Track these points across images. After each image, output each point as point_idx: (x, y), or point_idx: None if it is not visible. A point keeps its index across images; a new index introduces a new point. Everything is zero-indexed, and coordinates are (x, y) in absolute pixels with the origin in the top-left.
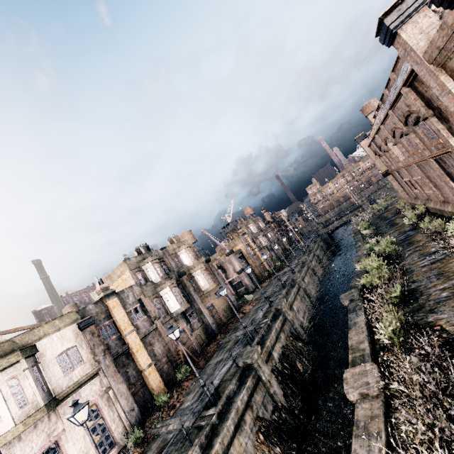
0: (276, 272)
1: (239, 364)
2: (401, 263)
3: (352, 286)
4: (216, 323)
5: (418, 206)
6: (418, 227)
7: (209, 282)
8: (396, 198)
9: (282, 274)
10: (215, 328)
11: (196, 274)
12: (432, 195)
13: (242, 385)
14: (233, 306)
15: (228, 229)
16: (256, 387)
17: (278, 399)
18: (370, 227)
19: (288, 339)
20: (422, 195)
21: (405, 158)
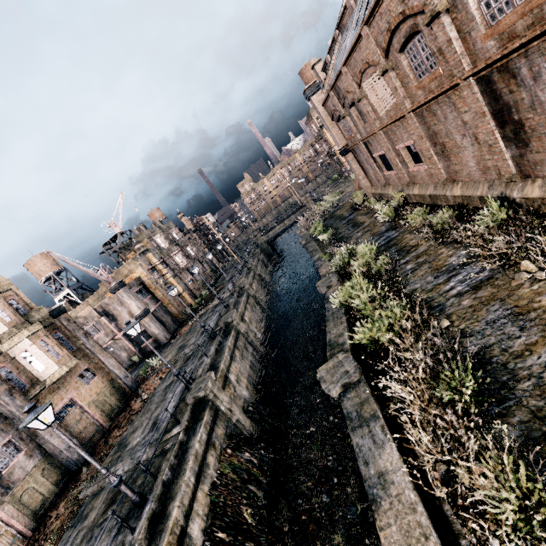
0: (202, 307)
1: None
2: (408, 288)
3: (334, 343)
4: (79, 443)
5: (387, 196)
6: (399, 225)
7: (59, 359)
8: (345, 193)
9: (211, 309)
10: (77, 453)
11: (18, 350)
12: (422, 173)
13: None
14: (124, 386)
15: (116, 245)
16: None
17: None
18: (327, 230)
19: (223, 457)
20: (399, 177)
21: (392, 107)
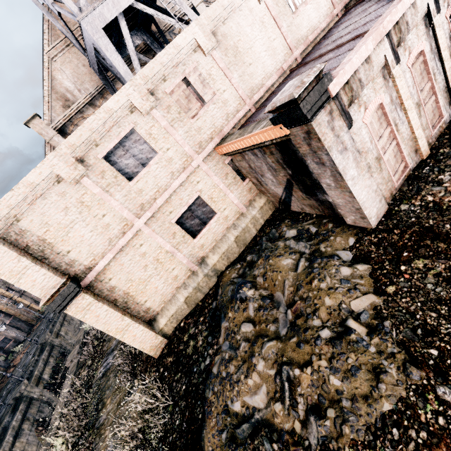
0: None
1: (10, 403)
2: None
3: None
4: None
5: None
6: None
7: None
8: None
9: None
10: None
11: None
12: None
13: (15, 413)
14: None
15: None
16: (30, 406)
17: (52, 400)
18: None
19: (58, 359)
20: None
21: None
